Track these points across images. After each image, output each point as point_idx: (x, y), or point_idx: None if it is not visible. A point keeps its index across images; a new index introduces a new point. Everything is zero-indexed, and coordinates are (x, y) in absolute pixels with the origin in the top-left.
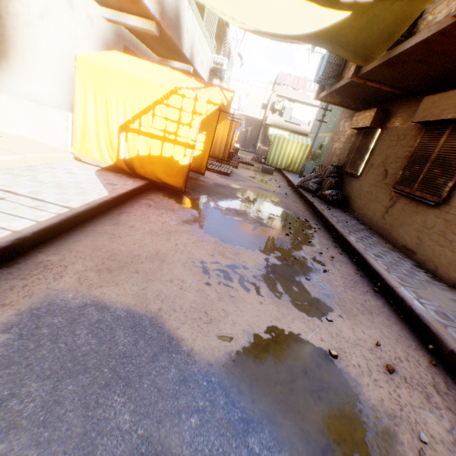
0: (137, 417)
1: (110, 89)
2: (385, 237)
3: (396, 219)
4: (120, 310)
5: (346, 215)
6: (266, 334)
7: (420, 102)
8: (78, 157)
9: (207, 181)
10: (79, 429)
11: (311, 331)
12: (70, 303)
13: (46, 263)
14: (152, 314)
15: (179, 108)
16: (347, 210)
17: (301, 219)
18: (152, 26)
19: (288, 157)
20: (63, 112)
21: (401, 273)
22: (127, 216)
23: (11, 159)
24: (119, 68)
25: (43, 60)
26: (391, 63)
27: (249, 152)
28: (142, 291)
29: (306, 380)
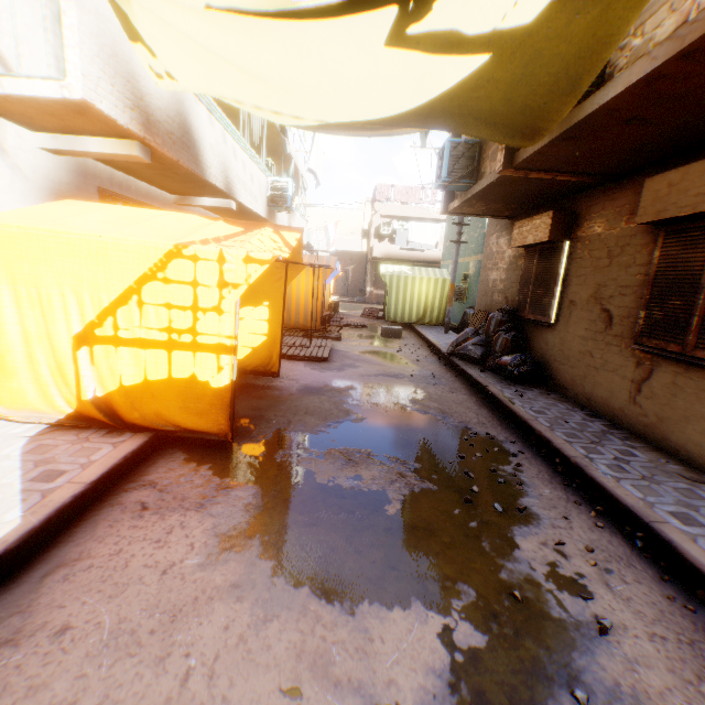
0: None
1: (45, 270)
2: (656, 444)
3: (667, 405)
4: None
5: (555, 401)
6: None
7: (631, 189)
8: None
9: (287, 386)
10: None
11: None
12: None
13: None
14: None
15: (190, 282)
16: (550, 387)
17: (479, 436)
18: (132, 146)
19: (418, 304)
20: None
21: None
22: (64, 579)
23: None
24: (56, 228)
25: None
26: (575, 132)
27: (357, 302)
28: None
29: None
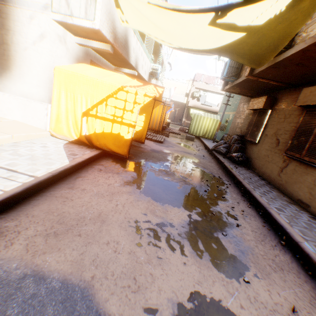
0: None
1: (77, 88)
2: (282, 191)
3: (290, 177)
4: (56, 280)
5: (250, 172)
6: (189, 302)
7: (299, 91)
8: (53, 134)
9: (146, 148)
10: None
11: (231, 295)
12: (12, 274)
13: (3, 229)
14: (84, 283)
15: (124, 100)
16: (250, 168)
17: (215, 177)
18: (108, 46)
19: (204, 128)
20: (44, 103)
21: (301, 227)
22: (81, 180)
23: (1, 138)
24: (83, 74)
25: (33, 71)
26: (276, 65)
27: (177, 124)
28: (80, 255)
29: None
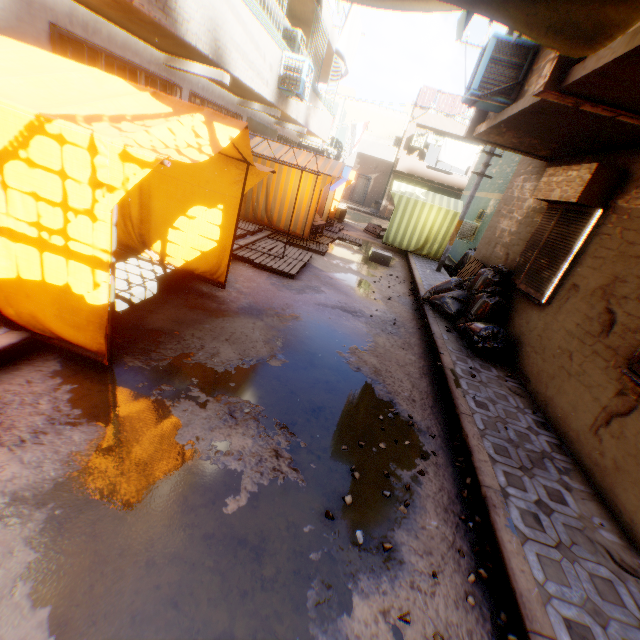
0: None
1: None
2: (600, 492)
3: (634, 458)
4: None
5: (509, 393)
6: None
7: None
8: None
9: (231, 299)
10: None
11: None
12: None
13: None
14: None
15: (58, 171)
16: (513, 370)
17: (398, 418)
18: None
19: (421, 233)
20: None
21: None
22: None
23: None
24: None
25: None
26: None
27: (369, 213)
28: None
29: None
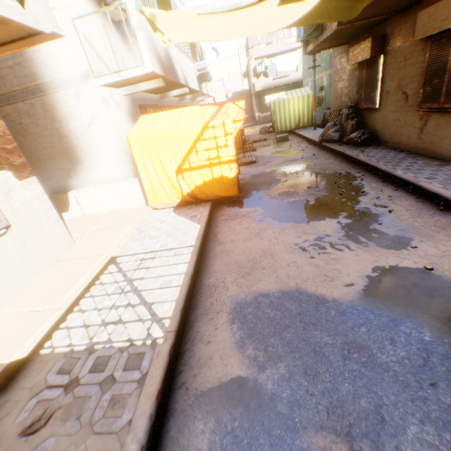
0: (333, 337)
1: (159, 148)
2: (429, 155)
3: (433, 135)
4: (275, 293)
5: (381, 150)
6: (373, 273)
7: (414, 16)
8: (155, 207)
9: (244, 177)
10: (310, 349)
11: (404, 260)
12: (247, 300)
13: (211, 284)
14: (295, 288)
15: (213, 137)
16: (379, 144)
17: (342, 174)
18: (159, 82)
19: (294, 116)
20: (132, 180)
21: None
22: (221, 235)
23: (129, 231)
24: (159, 130)
25: (103, 151)
26: (374, 4)
27: (251, 126)
28: (277, 278)
29: (416, 290)
